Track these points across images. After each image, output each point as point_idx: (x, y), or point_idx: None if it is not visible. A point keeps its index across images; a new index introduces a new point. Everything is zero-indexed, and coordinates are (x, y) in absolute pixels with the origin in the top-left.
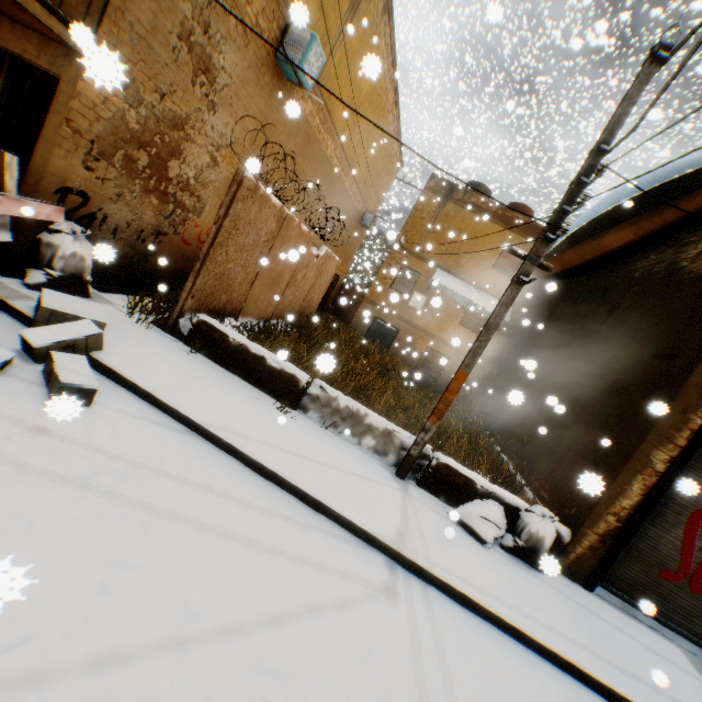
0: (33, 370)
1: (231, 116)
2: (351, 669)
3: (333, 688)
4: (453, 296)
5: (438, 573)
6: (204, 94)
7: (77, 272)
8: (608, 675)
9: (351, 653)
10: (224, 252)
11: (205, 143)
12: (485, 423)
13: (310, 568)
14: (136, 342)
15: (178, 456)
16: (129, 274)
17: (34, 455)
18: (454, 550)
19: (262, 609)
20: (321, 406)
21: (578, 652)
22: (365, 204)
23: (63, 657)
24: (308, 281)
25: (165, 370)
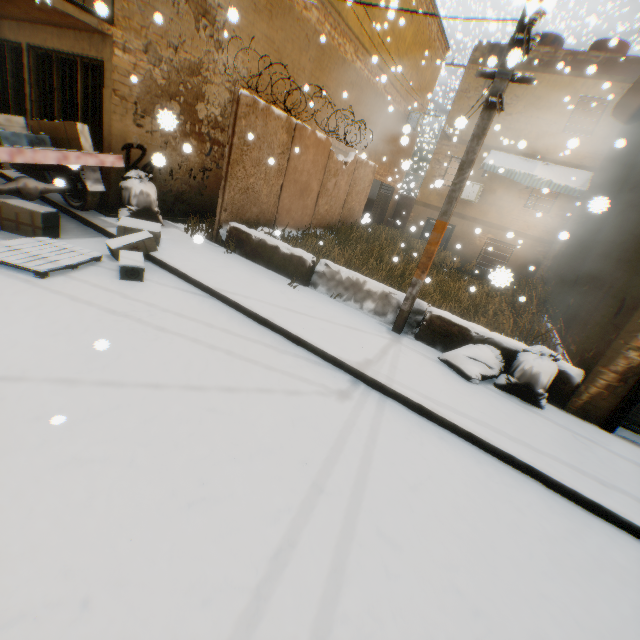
0: (114, 264)
1: (239, 50)
2: (278, 422)
3: (258, 427)
4: (510, 176)
5: (395, 388)
6: (209, 37)
7: (146, 206)
8: (573, 481)
9: (283, 415)
10: (242, 169)
11: (222, 81)
12: (539, 300)
13: (273, 372)
14: (186, 247)
15: (195, 308)
16: (191, 207)
17: (100, 300)
18: (427, 379)
19: (222, 383)
20: (327, 280)
21: (542, 460)
22: (408, 105)
23: (86, 378)
24: (342, 189)
25: (200, 261)
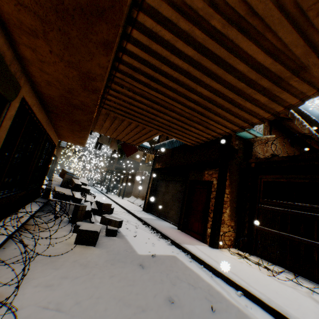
0: None
1: None
2: None
3: None
4: None
5: None
6: None
7: None
8: None
9: None
10: None
11: None
12: None
13: None
14: None
15: None
16: None
17: None
18: None
19: None
20: None
21: None
22: None
23: None
24: None
25: None
